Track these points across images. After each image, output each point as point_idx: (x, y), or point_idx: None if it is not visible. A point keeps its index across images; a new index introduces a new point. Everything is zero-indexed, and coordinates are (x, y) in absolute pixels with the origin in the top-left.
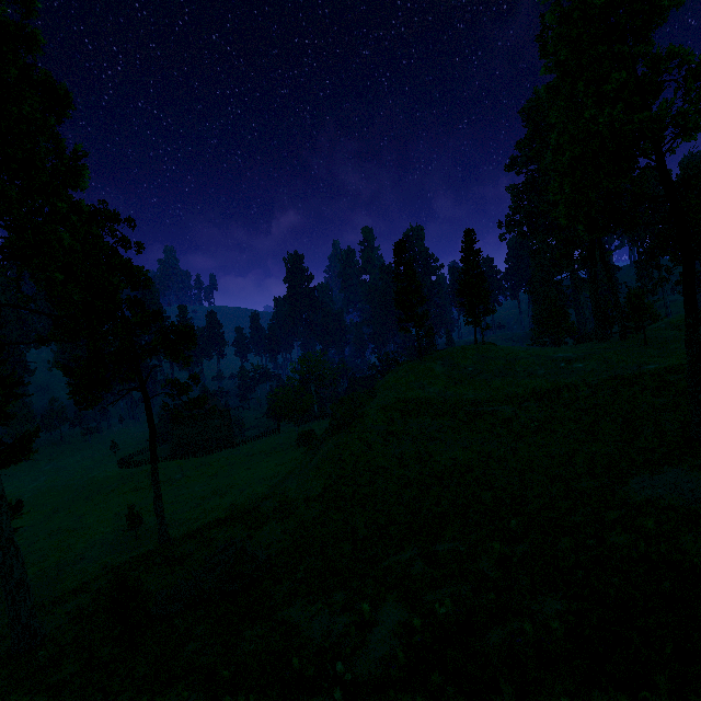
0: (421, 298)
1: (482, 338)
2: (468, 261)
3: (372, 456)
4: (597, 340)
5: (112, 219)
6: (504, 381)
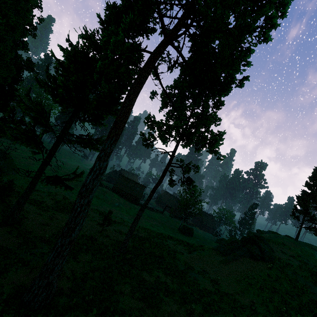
0: None
1: None
2: None
3: None
4: None
5: None
6: None
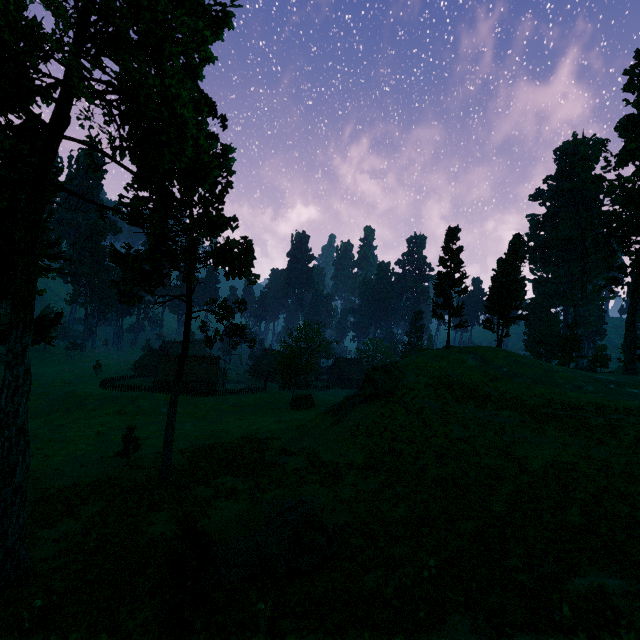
0: (465, 287)
1: (497, 345)
2: (511, 264)
3: (431, 434)
4: (625, 372)
5: (210, 109)
6: (548, 389)
